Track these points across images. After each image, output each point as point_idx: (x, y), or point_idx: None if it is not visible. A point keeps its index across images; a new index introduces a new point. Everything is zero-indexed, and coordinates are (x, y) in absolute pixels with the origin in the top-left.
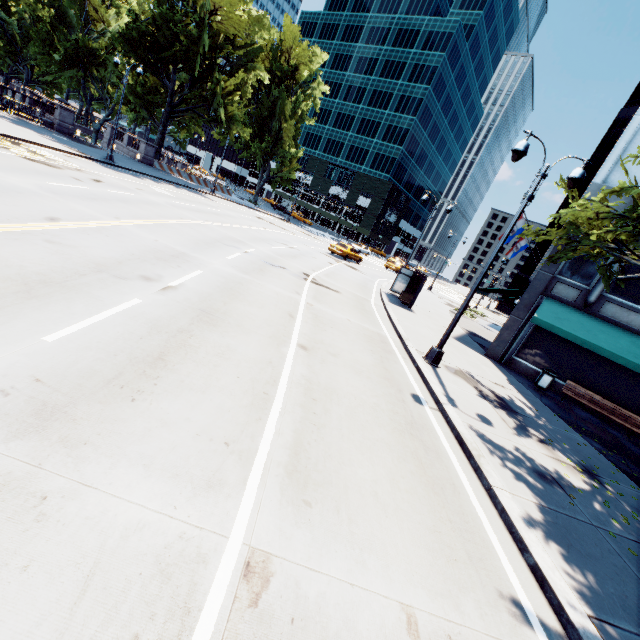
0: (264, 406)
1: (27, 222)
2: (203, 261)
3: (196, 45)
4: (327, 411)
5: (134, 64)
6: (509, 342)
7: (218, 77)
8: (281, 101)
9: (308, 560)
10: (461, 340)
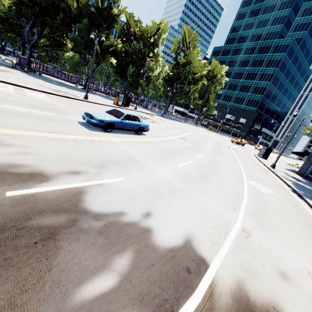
0: (237, 161)
1: (182, 134)
2: (208, 142)
3: (186, 78)
4: (247, 165)
5: (165, 85)
6: (305, 169)
7: (192, 86)
8: (210, 87)
9: (250, 171)
10: (286, 169)
